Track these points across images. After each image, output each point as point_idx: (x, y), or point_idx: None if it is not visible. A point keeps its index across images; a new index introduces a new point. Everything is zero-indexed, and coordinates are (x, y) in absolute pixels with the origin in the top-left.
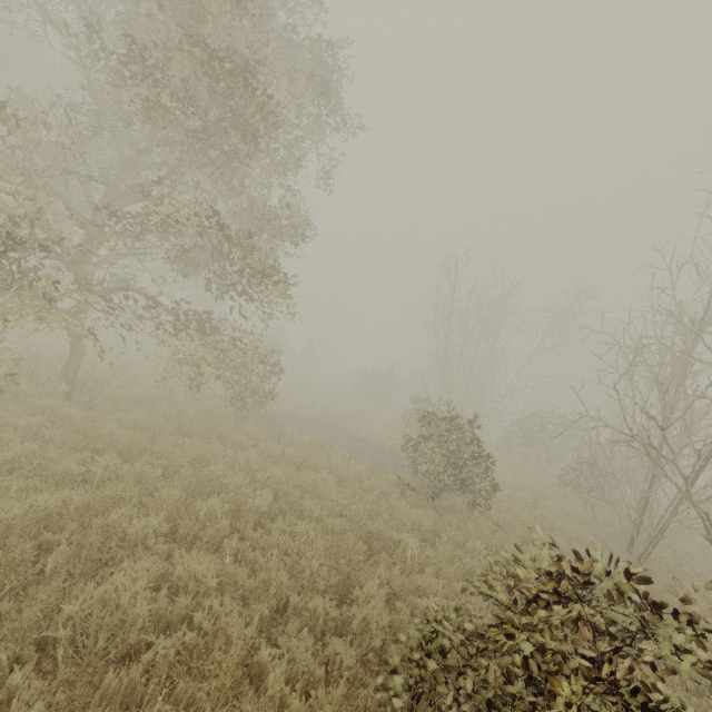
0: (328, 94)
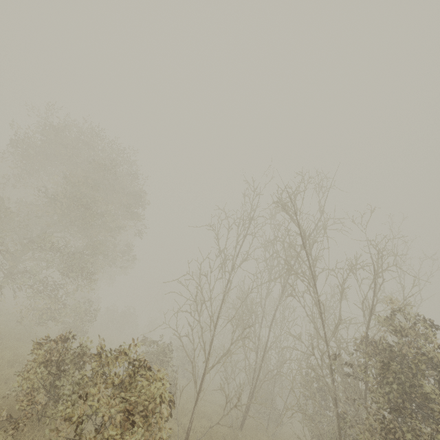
0: (138, 206)
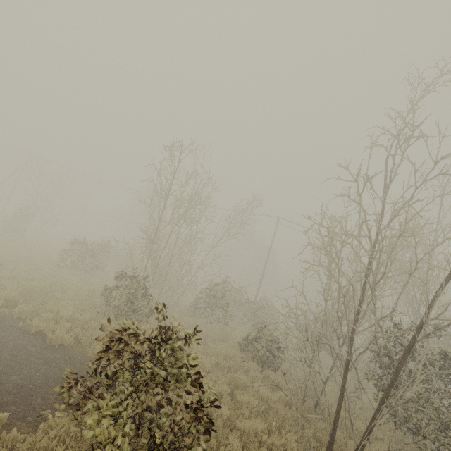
0: None
